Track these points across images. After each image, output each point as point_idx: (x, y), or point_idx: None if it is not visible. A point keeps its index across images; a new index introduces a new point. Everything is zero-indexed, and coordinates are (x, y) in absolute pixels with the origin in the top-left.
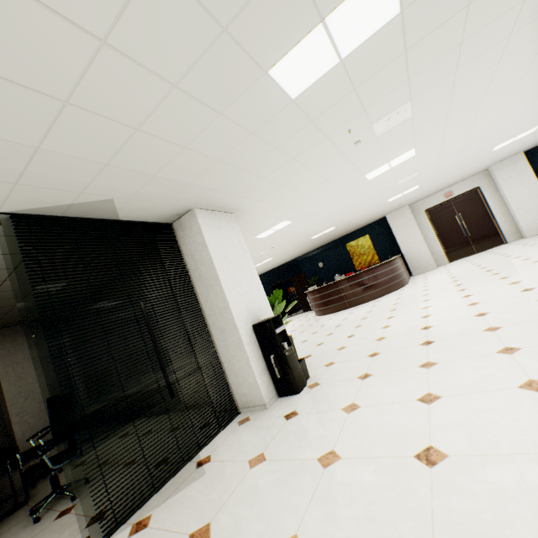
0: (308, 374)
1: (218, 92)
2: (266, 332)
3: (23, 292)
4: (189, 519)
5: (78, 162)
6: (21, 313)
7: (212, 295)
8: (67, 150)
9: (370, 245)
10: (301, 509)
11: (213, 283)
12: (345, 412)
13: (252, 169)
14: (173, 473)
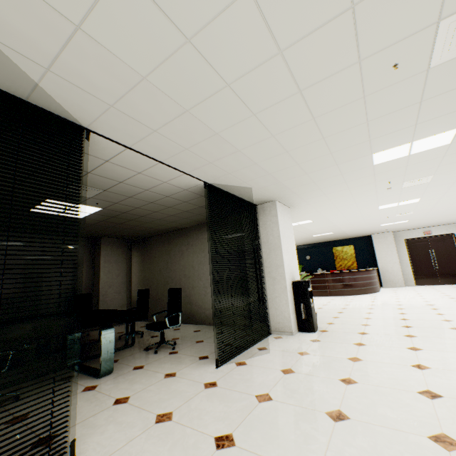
0: (317, 324)
1: (344, 157)
2: (301, 288)
3: (151, 220)
4: (274, 365)
5: (260, 171)
6: (130, 231)
7: (273, 255)
8: (264, 166)
9: (352, 253)
10: (347, 371)
11: (275, 248)
12: (356, 345)
13: (324, 189)
14: (243, 350)
